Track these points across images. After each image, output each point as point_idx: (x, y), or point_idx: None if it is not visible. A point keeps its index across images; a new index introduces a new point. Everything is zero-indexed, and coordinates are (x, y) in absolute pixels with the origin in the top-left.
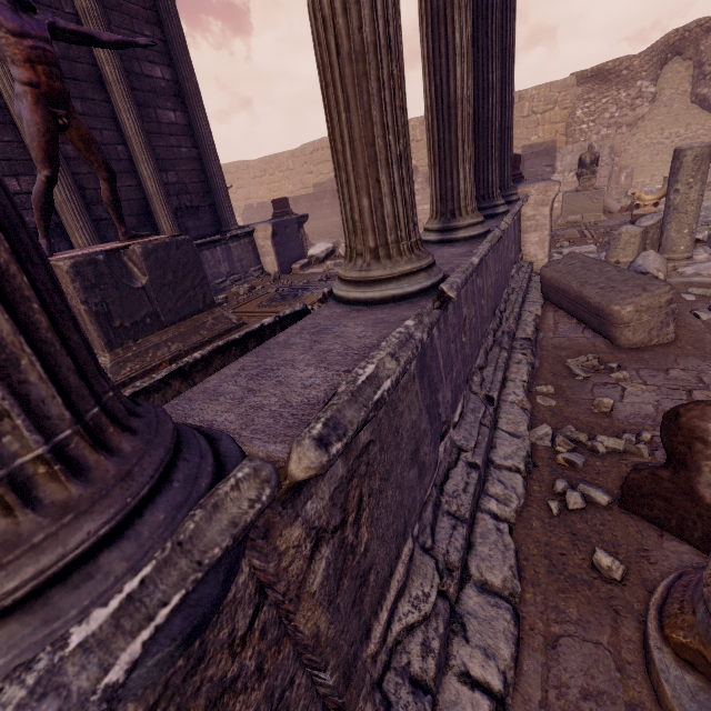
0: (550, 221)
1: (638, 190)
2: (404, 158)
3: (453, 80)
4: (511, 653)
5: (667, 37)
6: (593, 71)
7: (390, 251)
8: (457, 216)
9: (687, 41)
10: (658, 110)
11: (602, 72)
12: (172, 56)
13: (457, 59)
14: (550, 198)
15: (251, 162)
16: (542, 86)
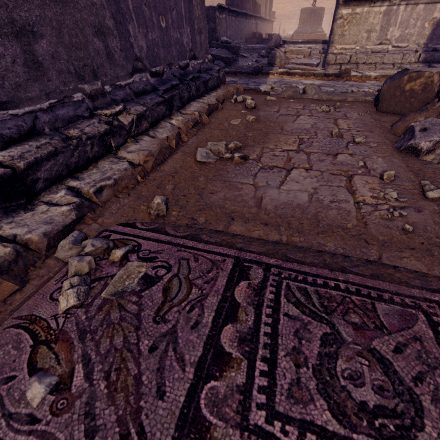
0: None
1: None
2: None
3: None
4: None
5: None
6: None
7: None
8: None
9: None
10: None
11: None
12: None
13: None
14: None
15: None
16: None
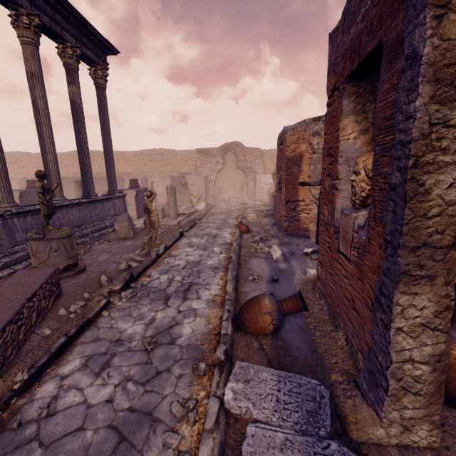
0: (135, 203)
1: (192, 196)
2: (6, 186)
3: (49, 166)
4: (8, 273)
5: (224, 144)
6: (201, 150)
7: (1, 202)
8: (54, 197)
9: (231, 147)
10: (227, 168)
11: (204, 151)
12: None
13: (50, 162)
14: (134, 195)
15: (33, 154)
16: (184, 150)
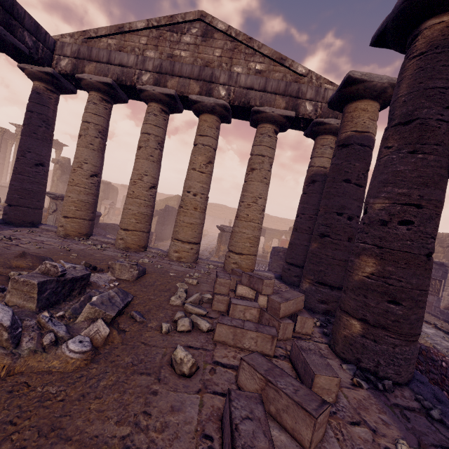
0: None
1: None
2: None
3: None
4: None
5: None
6: (123, 185)
7: None
8: None
9: None
10: None
11: (124, 186)
12: (7, 154)
13: None
14: None
15: None
16: (114, 183)
